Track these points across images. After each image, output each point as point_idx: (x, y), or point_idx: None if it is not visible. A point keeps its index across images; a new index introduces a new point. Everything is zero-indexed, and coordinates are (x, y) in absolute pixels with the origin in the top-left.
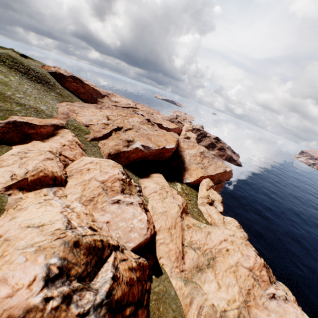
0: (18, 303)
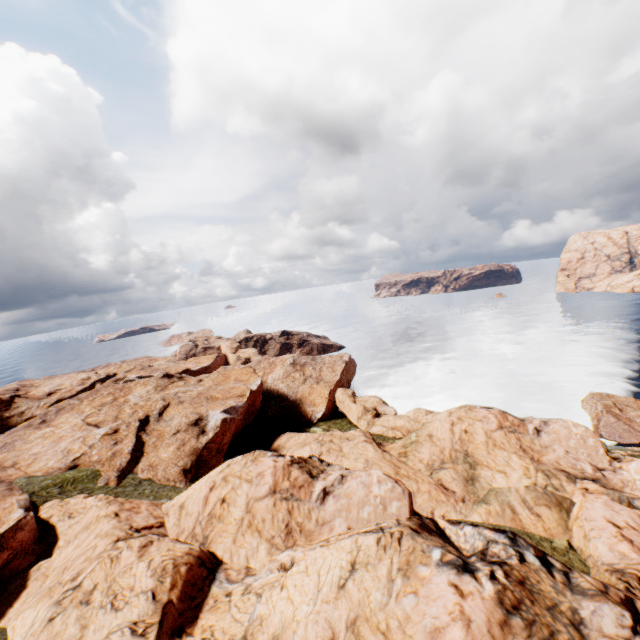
0: (486, 611)
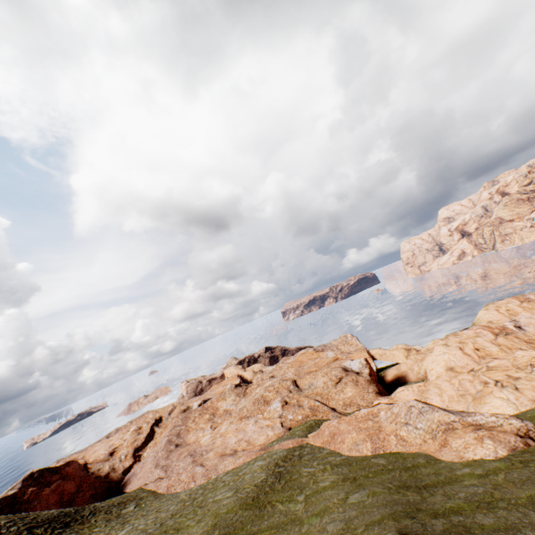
0: None
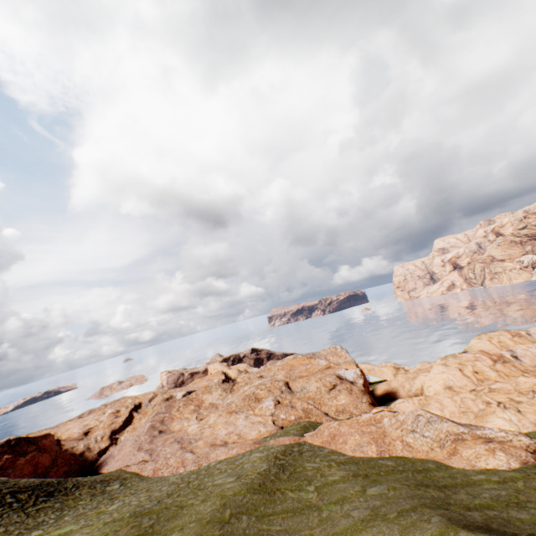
0: None
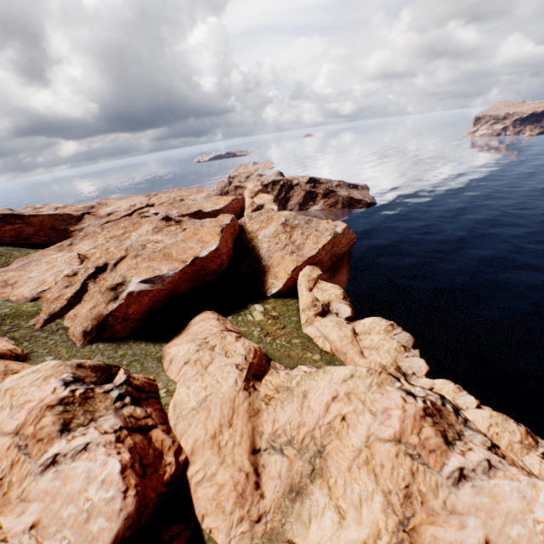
0: None
